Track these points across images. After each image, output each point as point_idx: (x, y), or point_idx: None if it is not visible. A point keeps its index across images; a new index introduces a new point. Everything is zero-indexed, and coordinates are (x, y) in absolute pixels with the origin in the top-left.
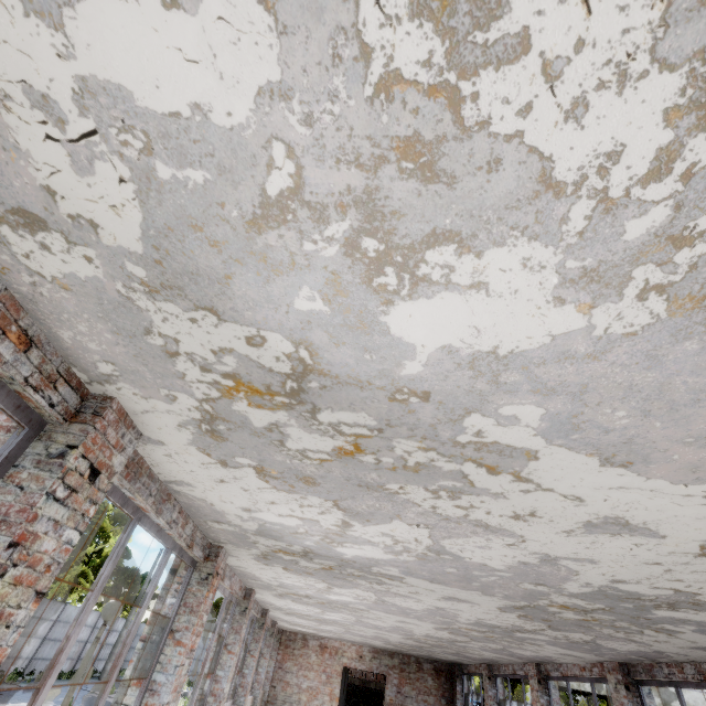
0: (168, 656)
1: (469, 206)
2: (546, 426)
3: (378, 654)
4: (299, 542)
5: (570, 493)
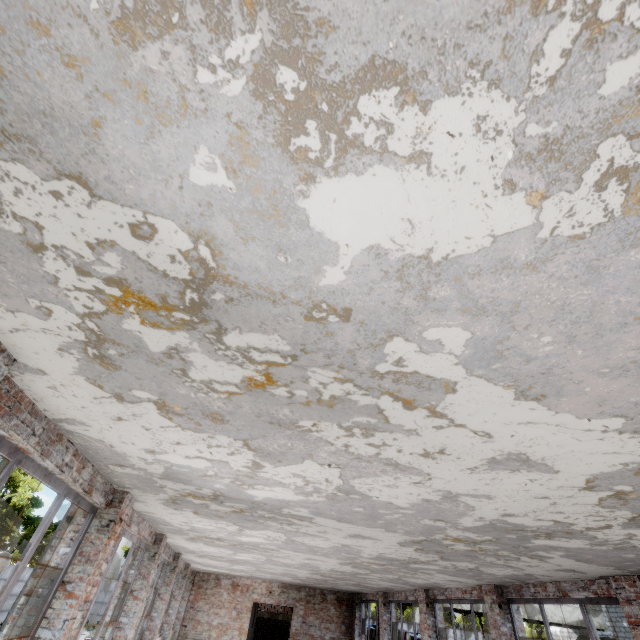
0: (56, 610)
1: (421, 20)
2: (469, 353)
3: (287, 589)
4: (209, 485)
5: (481, 429)
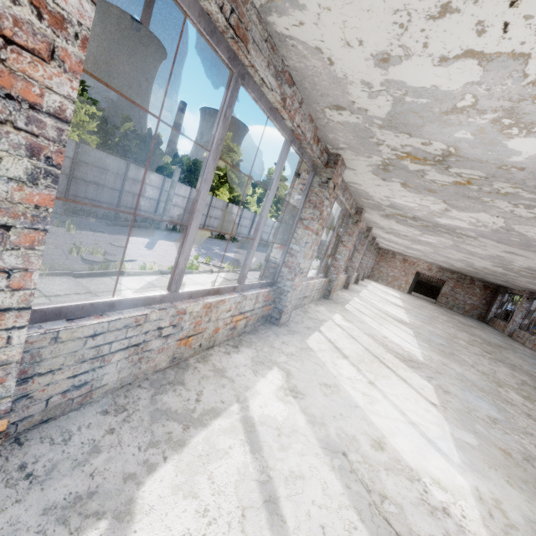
0: (341, 250)
1: None
2: None
3: (443, 270)
4: (412, 213)
5: None
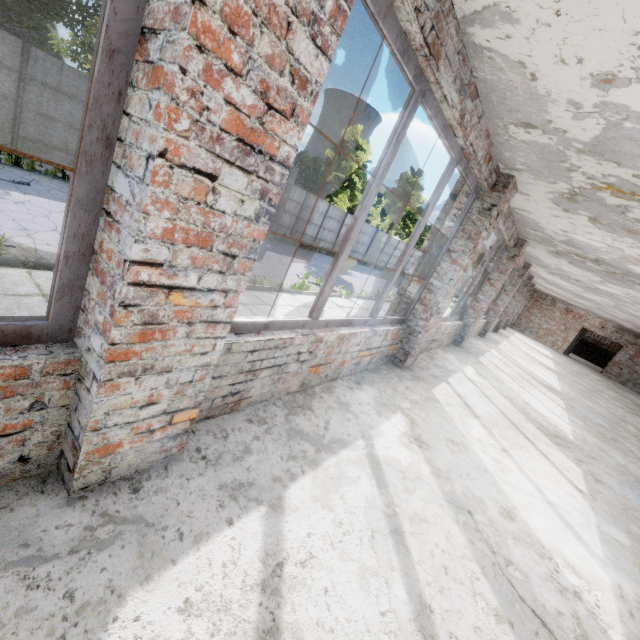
0: (486, 290)
1: None
2: None
3: (622, 332)
4: (595, 254)
5: None
